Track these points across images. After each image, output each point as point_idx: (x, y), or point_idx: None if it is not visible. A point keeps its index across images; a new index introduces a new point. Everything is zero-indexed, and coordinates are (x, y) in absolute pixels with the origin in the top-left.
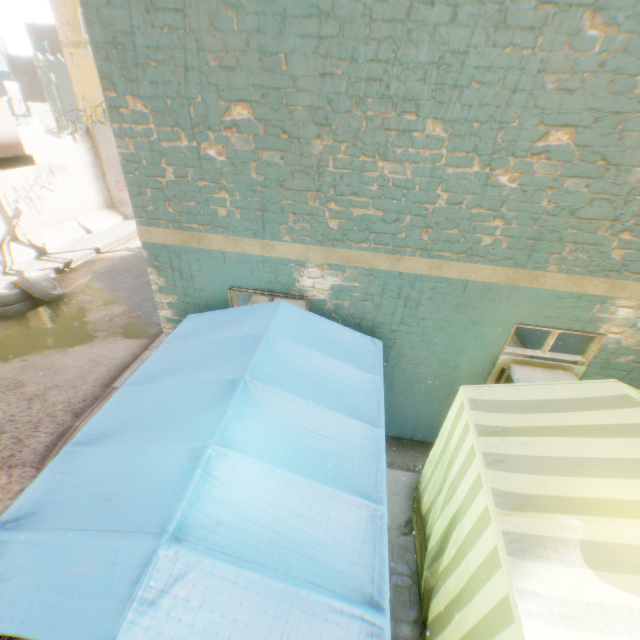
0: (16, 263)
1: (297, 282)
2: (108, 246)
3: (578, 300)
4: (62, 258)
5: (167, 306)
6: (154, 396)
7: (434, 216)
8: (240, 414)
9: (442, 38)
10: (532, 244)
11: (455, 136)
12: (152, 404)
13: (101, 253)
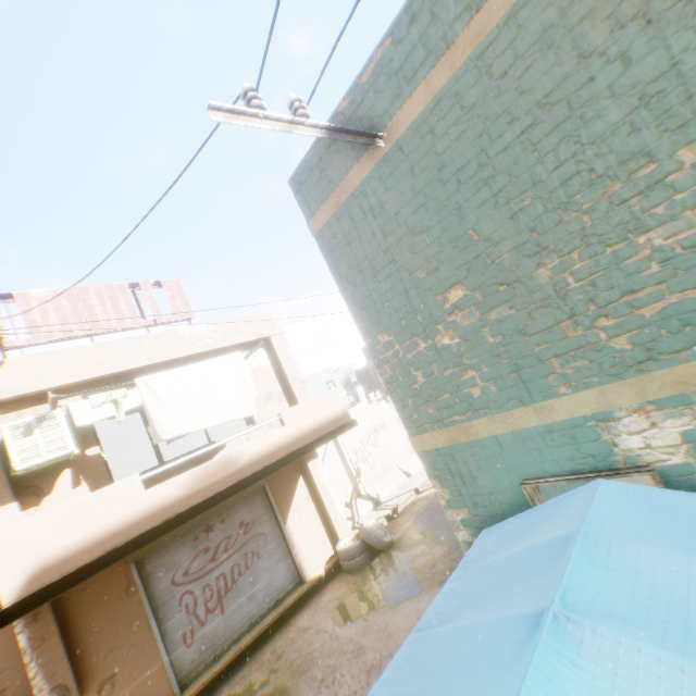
0: (360, 516)
1: (613, 446)
2: (424, 484)
3: None
4: (390, 505)
5: (461, 525)
6: (440, 645)
7: None
8: (555, 681)
9: (625, 86)
10: None
11: None
12: (439, 659)
13: (419, 493)
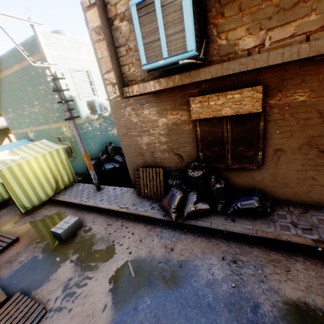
0: None
1: (30, 136)
2: None
3: (59, 128)
4: None
5: None
6: None
7: (35, 119)
8: None
9: (20, 94)
10: (46, 120)
11: (29, 106)
12: None
13: None
